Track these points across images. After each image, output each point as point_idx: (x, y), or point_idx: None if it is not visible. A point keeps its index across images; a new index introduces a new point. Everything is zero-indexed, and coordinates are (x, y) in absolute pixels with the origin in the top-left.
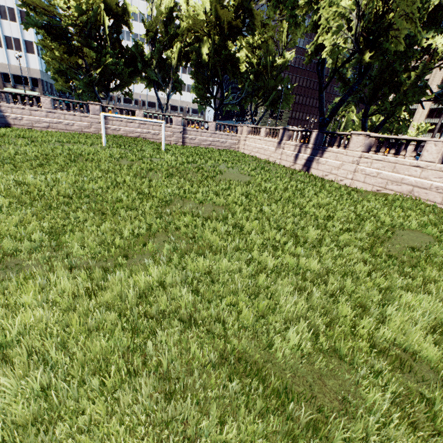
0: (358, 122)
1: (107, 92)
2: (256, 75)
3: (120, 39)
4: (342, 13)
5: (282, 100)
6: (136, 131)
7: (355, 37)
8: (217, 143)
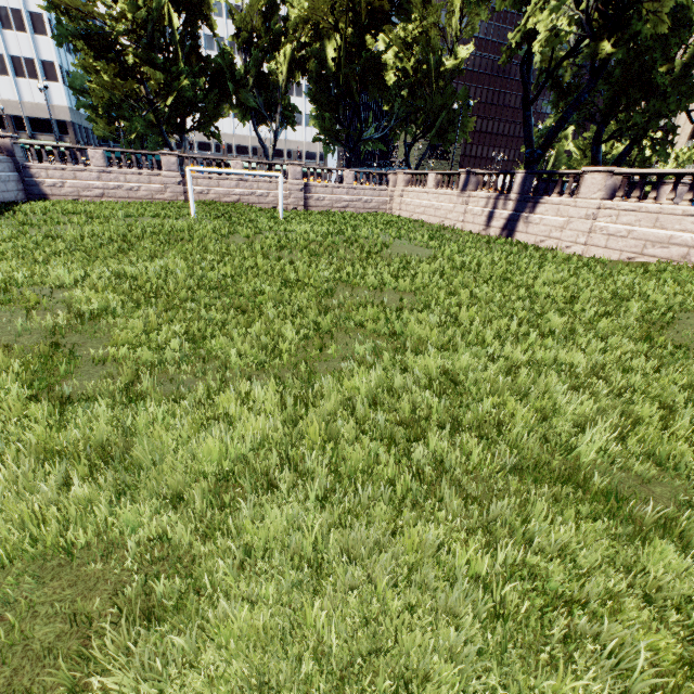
0: (577, 155)
1: (182, 134)
2: (412, 88)
3: (197, 47)
4: None
5: (455, 126)
6: (234, 193)
7: (586, 12)
8: (357, 204)
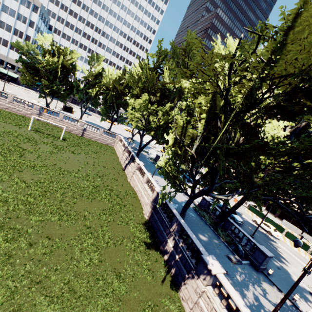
0: None
1: (52, 97)
2: None
3: (67, 78)
4: (137, 117)
5: None
6: (57, 123)
7: (145, 124)
8: (102, 140)
